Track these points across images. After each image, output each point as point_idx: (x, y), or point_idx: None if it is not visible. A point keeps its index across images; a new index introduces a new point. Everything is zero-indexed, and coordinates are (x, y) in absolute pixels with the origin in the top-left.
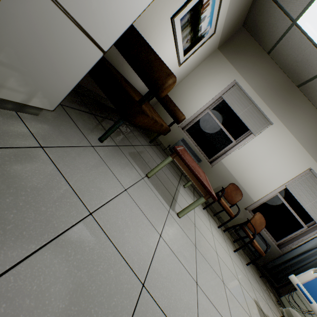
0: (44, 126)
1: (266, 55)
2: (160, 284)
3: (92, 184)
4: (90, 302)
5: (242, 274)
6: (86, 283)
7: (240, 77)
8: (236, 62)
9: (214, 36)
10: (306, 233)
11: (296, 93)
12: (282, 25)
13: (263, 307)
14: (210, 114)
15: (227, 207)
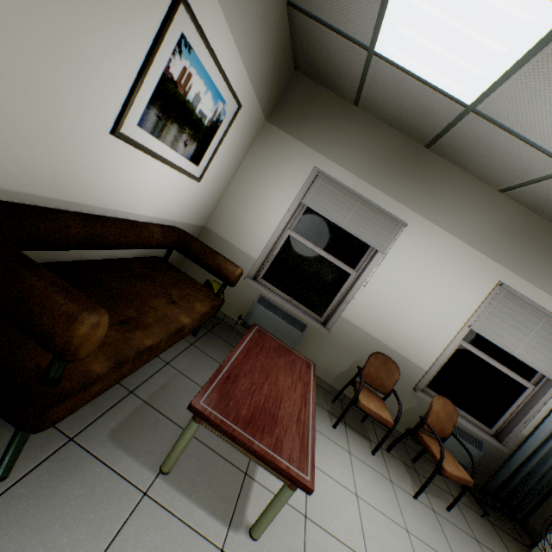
0: None
1: (354, 108)
2: None
3: None
4: None
5: None
6: None
7: (322, 158)
8: (306, 134)
9: (244, 109)
10: (536, 399)
11: (428, 158)
12: (354, 59)
13: None
14: (295, 236)
15: (375, 411)
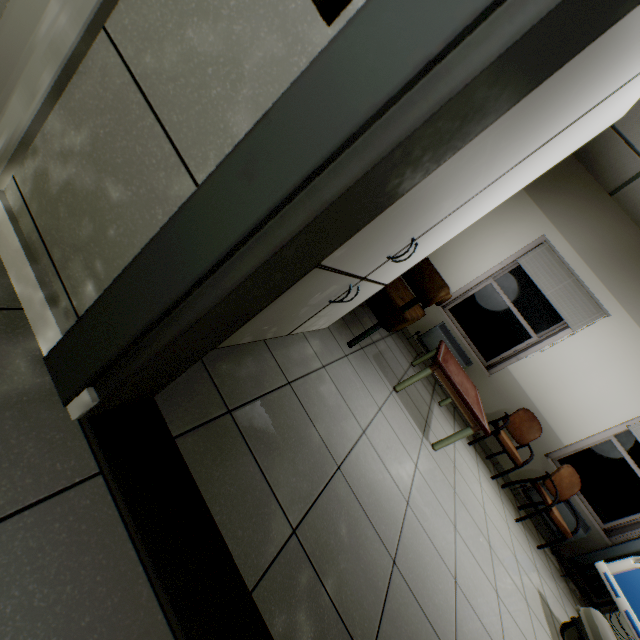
0: (317, 341)
1: (606, 196)
2: (420, 509)
3: (357, 402)
4: (379, 497)
5: (524, 554)
6: (374, 483)
7: (554, 230)
8: (548, 205)
9: None
10: None
11: None
12: (631, 165)
13: (553, 606)
14: (495, 286)
15: (510, 447)
